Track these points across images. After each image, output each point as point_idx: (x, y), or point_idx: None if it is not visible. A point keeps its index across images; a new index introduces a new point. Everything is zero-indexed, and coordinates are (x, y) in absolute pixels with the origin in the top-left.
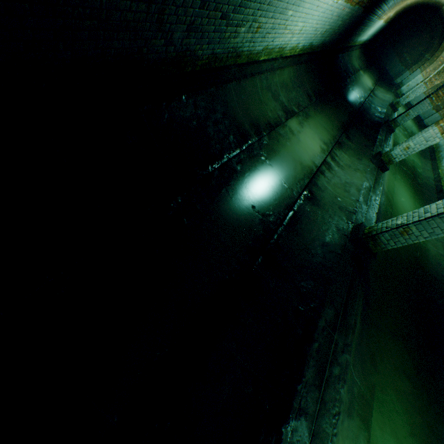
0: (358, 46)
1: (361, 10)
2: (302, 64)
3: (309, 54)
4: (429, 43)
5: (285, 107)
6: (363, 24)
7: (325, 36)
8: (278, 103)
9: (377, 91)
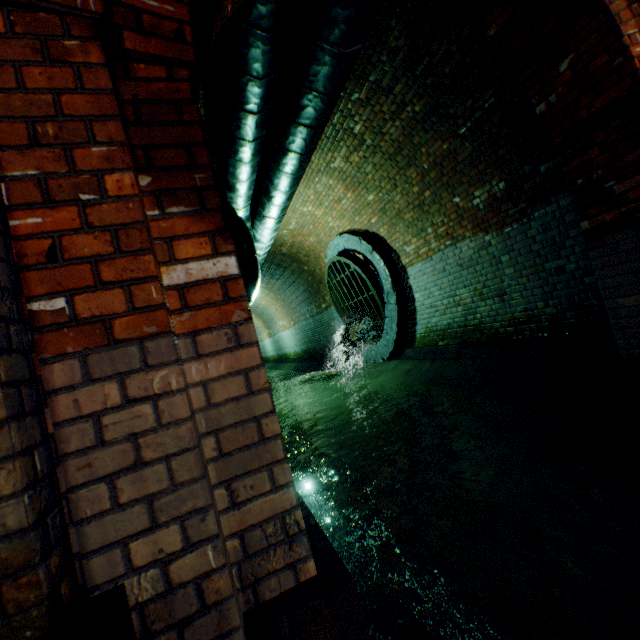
0: None
1: None
2: None
3: None
4: None
5: None
6: None
7: None
8: None
9: None
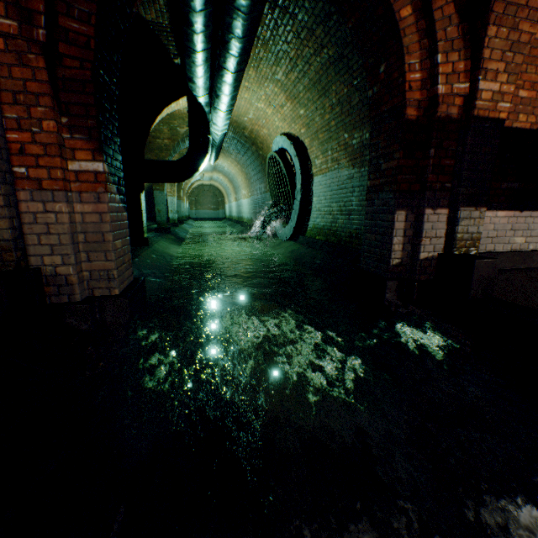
0: None
1: None
2: None
3: None
4: None
5: None
6: None
7: None
8: None
9: None
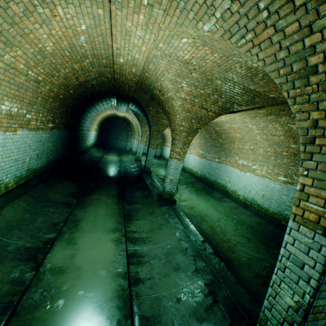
0: (91, 146)
1: (65, 131)
2: (37, 185)
3: (39, 175)
4: (126, 128)
5: (28, 249)
6: (80, 137)
7: (45, 156)
8: (7, 259)
9: (123, 158)
